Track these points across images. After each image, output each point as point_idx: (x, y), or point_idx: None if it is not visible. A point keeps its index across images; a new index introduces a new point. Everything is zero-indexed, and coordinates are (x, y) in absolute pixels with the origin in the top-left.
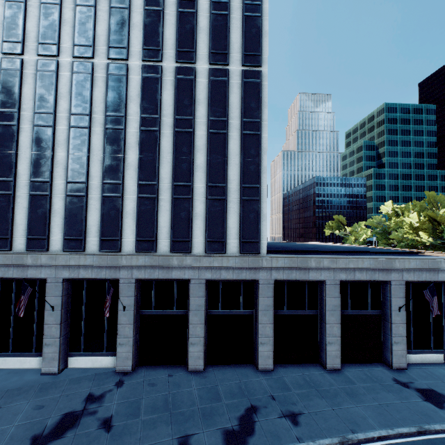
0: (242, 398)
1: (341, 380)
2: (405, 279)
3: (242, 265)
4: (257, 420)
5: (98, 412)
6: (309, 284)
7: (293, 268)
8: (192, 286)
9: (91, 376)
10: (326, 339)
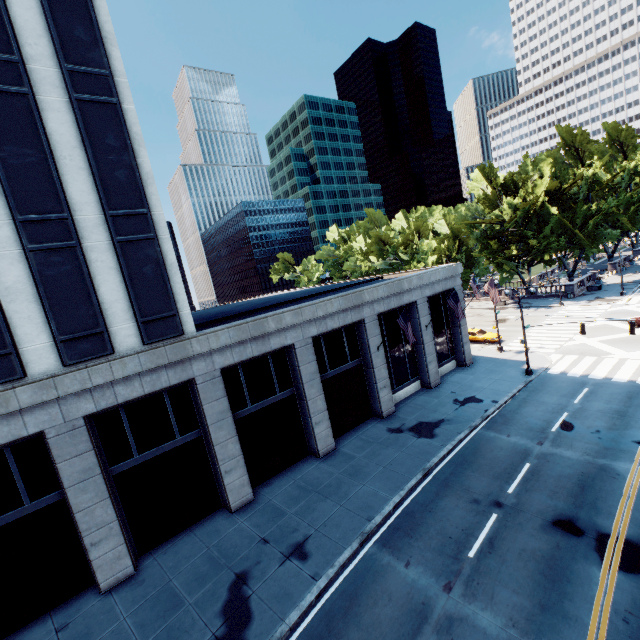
0: (218, 573)
1: (340, 462)
2: (377, 313)
3: (156, 365)
4: (251, 592)
5: None
6: (273, 357)
7: (246, 340)
8: (54, 443)
9: None
10: (312, 421)
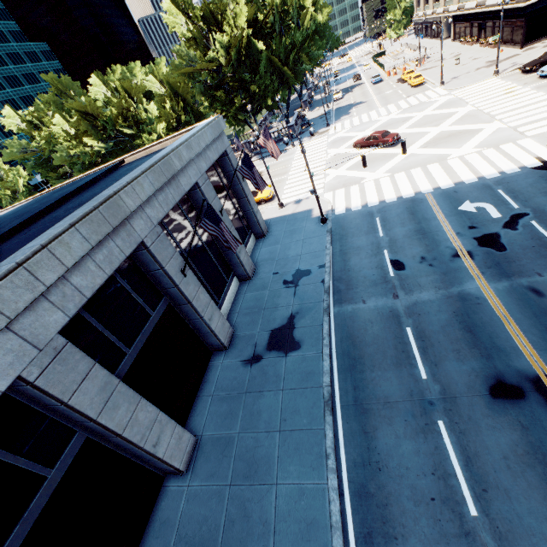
0: None
1: (218, 461)
2: (157, 222)
3: None
4: None
5: None
6: None
7: None
8: None
9: None
10: (147, 450)
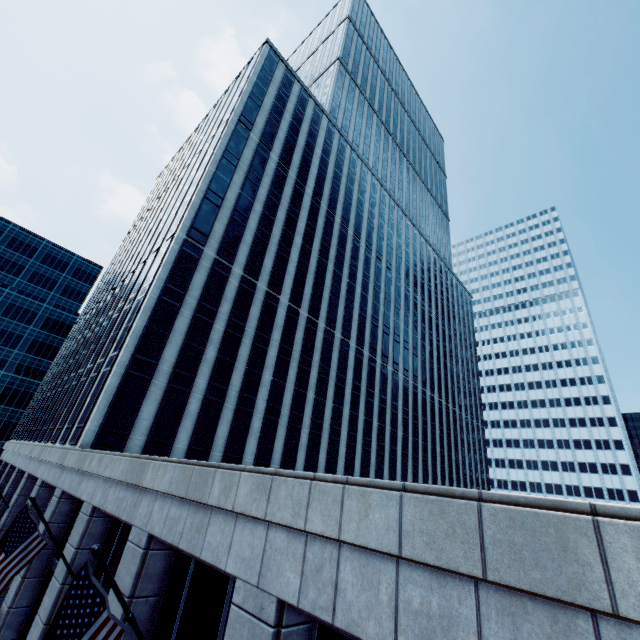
0: None
1: None
2: (149, 529)
3: (58, 461)
4: None
5: None
6: None
7: (80, 470)
8: (34, 488)
9: None
10: None
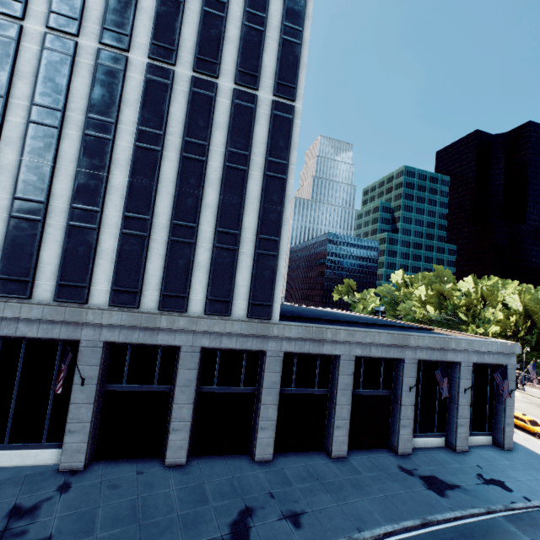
0: (234, 498)
1: (347, 470)
2: (417, 358)
3: (249, 333)
4: (253, 525)
5: (28, 532)
6: (321, 359)
7: (307, 339)
8: (182, 355)
9: (18, 479)
10: (334, 423)
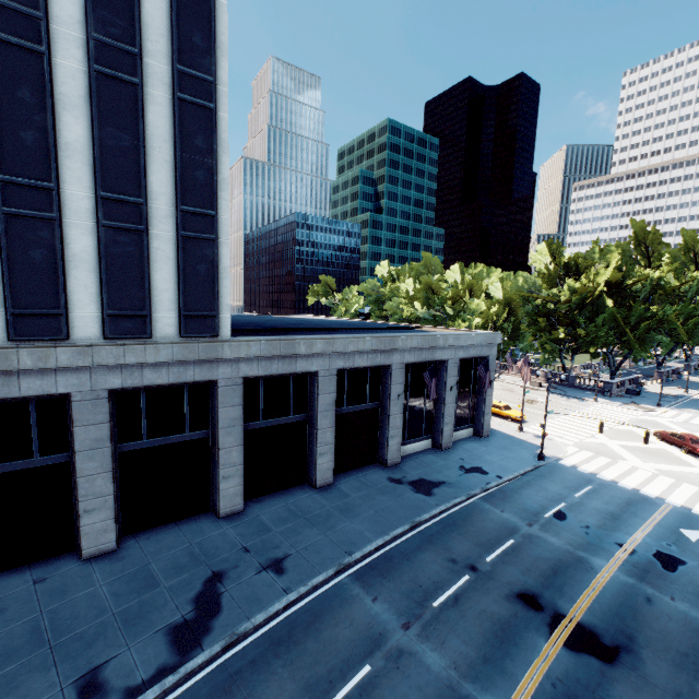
0: (196, 567)
1: (335, 497)
2: (406, 362)
3: (186, 359)
4: (225, 590)
5: None
6: (295, 379)
7: (274, 356)
8: (77, 407)
9: None
10: (317, 450)
